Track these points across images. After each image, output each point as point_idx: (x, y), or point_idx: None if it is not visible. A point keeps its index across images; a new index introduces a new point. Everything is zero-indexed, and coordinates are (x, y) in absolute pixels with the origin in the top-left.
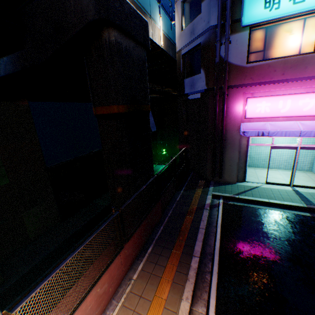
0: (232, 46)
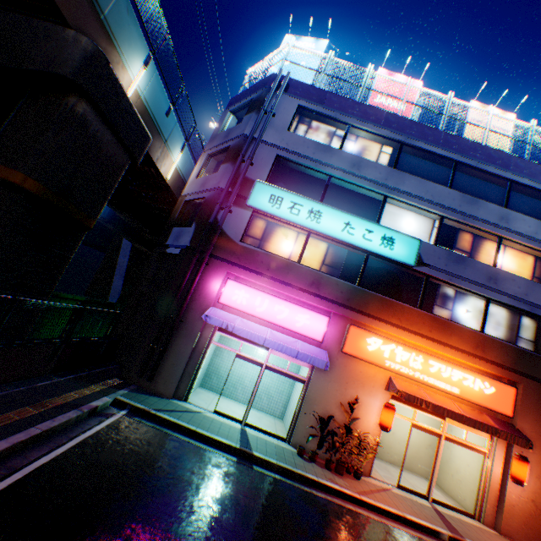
0: (233, 216)
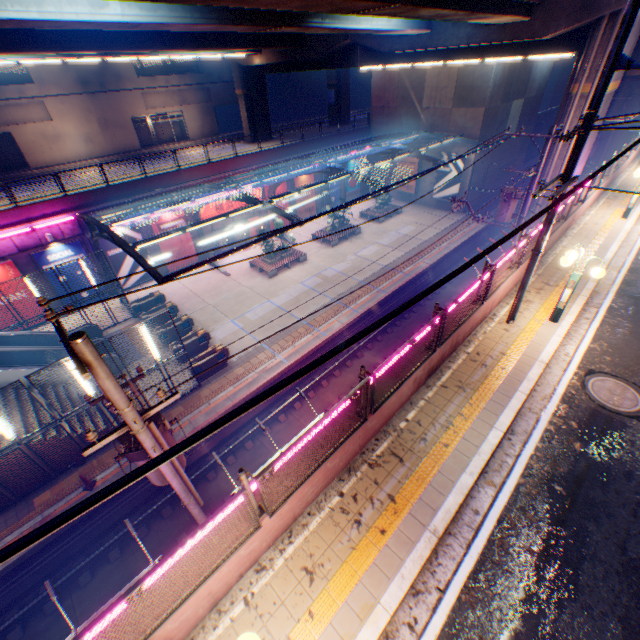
0: None
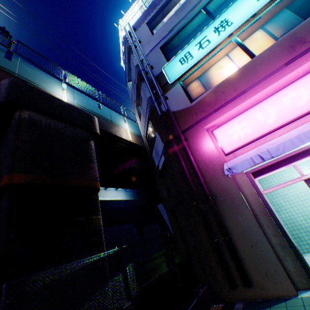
0: (170, 99)
